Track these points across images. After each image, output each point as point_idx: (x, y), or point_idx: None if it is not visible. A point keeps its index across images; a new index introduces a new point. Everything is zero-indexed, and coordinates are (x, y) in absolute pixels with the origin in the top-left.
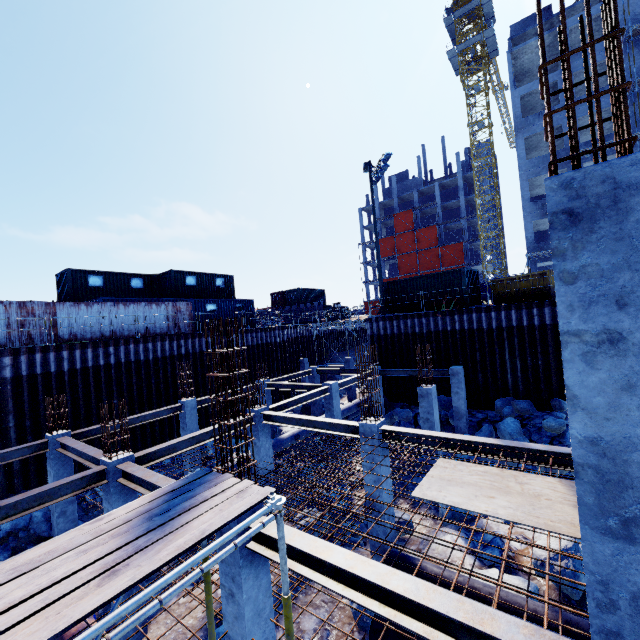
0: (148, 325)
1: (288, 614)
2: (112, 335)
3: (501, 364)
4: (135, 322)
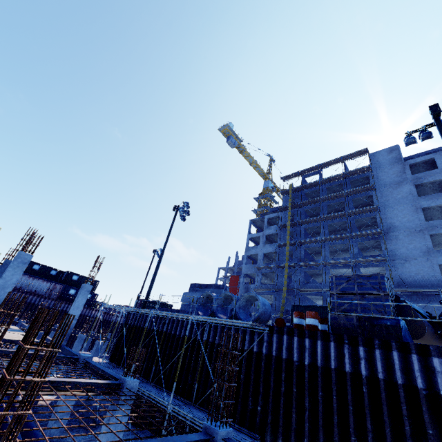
0: (37, 289)
1: None
2: (20, 288)
3: None
4: (28, 285)
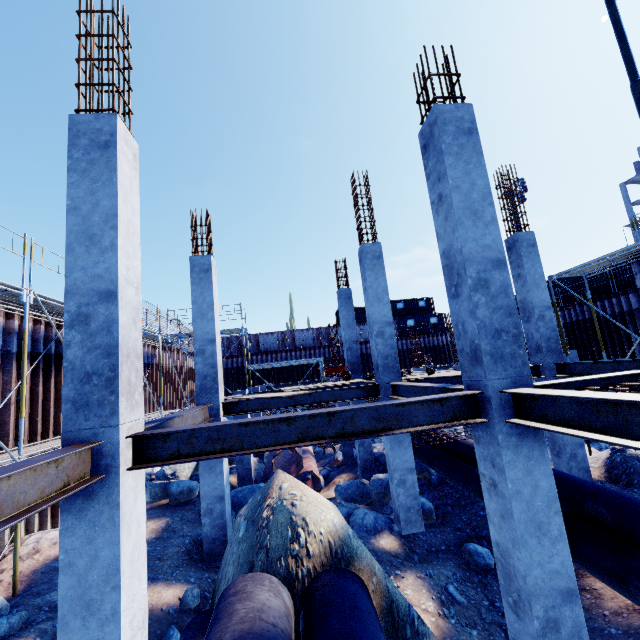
0: None
1: (324, 380)
2: None
3: (630, 347)
4: (360, 333)
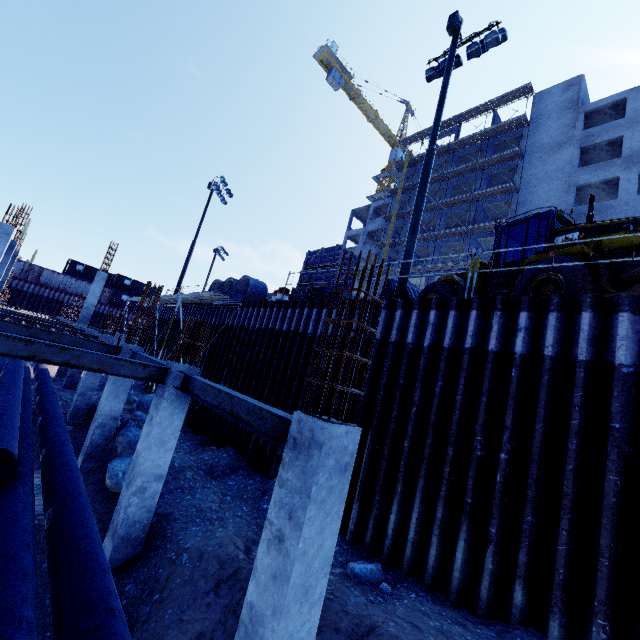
0: (84, 292)
1: None
2: (64, 290)
3: None
4: (70, 286)
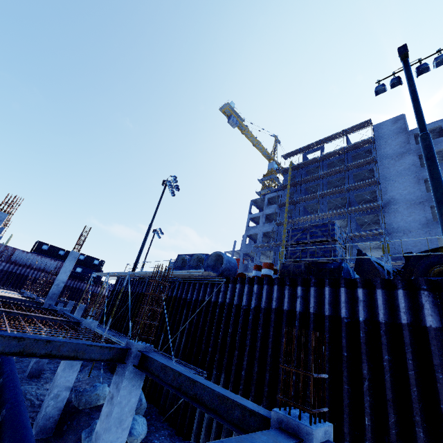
0: (46, 267)
1: None
2: (29, 265)
3: None
4: (36, 262)
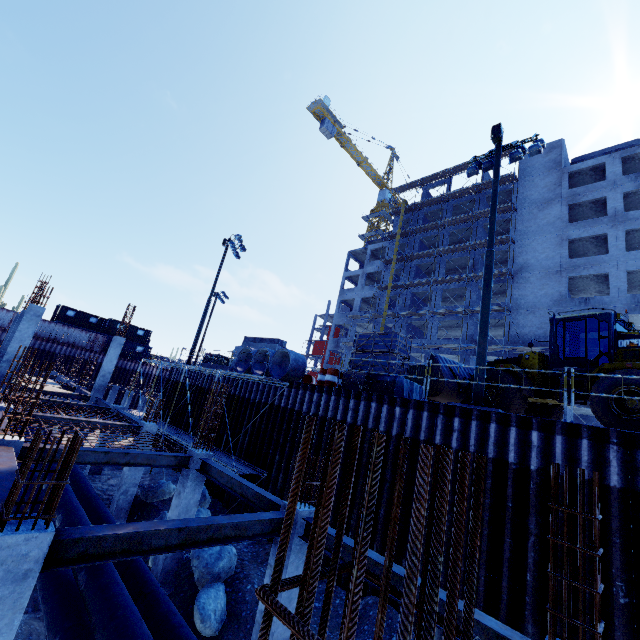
0: (76, 340)
1: None
2: (55, 339)
3: None
4: (63, 335)
